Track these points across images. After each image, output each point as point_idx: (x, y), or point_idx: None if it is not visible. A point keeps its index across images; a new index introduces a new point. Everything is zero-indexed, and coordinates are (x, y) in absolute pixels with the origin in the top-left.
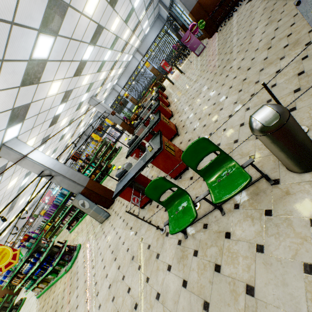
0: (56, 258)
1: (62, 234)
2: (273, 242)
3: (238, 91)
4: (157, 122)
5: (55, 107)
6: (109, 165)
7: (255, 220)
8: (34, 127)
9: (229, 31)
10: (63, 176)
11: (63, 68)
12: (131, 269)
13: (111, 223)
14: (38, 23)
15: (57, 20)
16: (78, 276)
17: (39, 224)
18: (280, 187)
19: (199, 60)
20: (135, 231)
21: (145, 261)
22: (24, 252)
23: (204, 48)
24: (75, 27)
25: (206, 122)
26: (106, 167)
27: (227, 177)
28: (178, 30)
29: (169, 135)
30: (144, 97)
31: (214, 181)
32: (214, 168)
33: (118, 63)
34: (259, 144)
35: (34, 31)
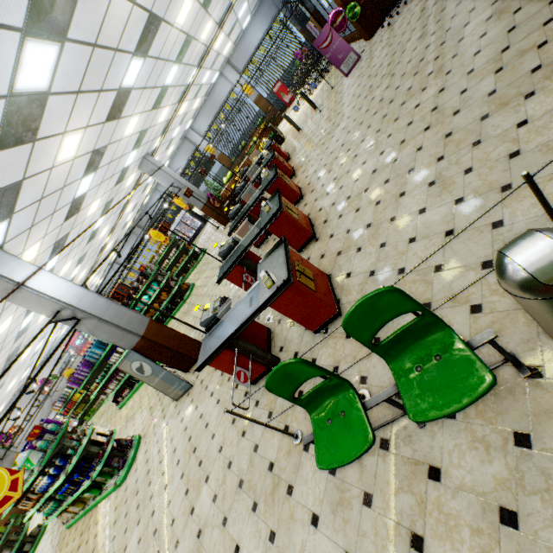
0: (96, 465)
1: (106, 409)
2: (537, 508)
3: (435, 159)
4: (275, 216)
5: (74, 182)
6: (184, 284)
7: (494, 450)
8: (36, 225)
9: (409, 28)
10: (99, 318)
11: (83, 107)
12: (239, 507)
13: (194, 402)
14: (20, 15)
15: (61, 7)
16: (138, 500)
17: (62, 389)
18: (545, 387)
19: (348, 85)
20: (242, 428)
21: (264, 496)
22: (35, 458)
23: (358, 61)
24: (102, 20)
25: (372, 219)
26: (179, 289)
27: (438, 364)
28: (305, 22)
29: (299, 239)
30: (243, 153)
31: (407, 368)
32: (406, 340)
33: (192, 88)
34: (491, 282)
35: (12, 33)
